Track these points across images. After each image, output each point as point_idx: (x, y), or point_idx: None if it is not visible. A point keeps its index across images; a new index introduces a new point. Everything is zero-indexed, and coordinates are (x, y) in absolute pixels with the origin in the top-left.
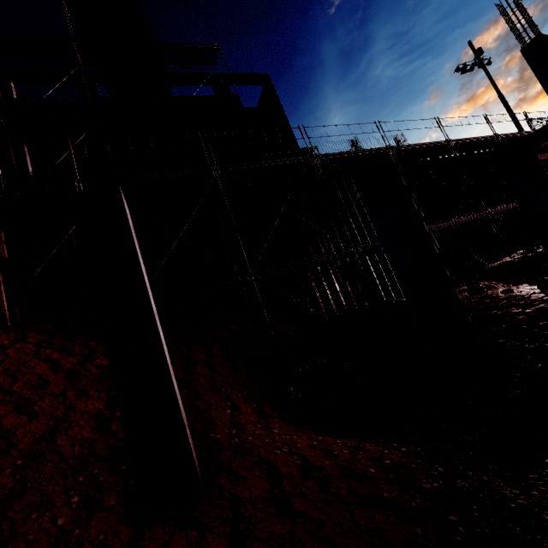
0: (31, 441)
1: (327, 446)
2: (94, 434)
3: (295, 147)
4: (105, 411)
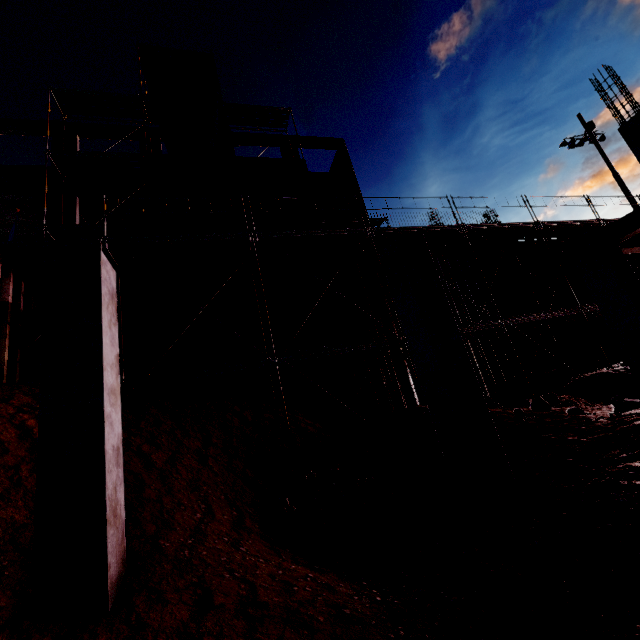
0: None
1: (291, 578)
2: (27, 519)
3: (364, 217)
4: None
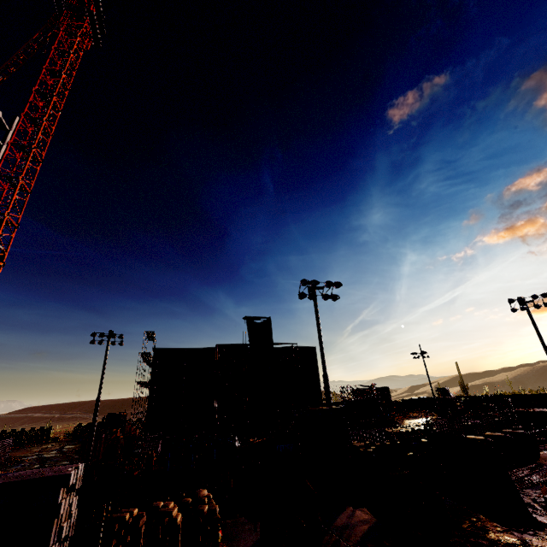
0: None
1: None
2: None
3: (319, 389)
4: None
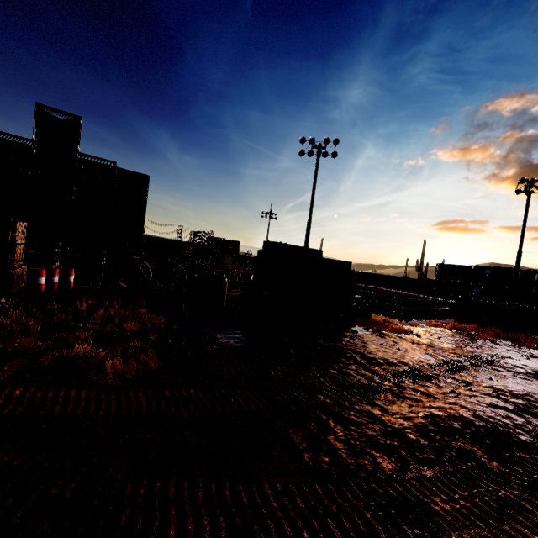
0: None
1: None
2: None
3: (142, 221)
4: None
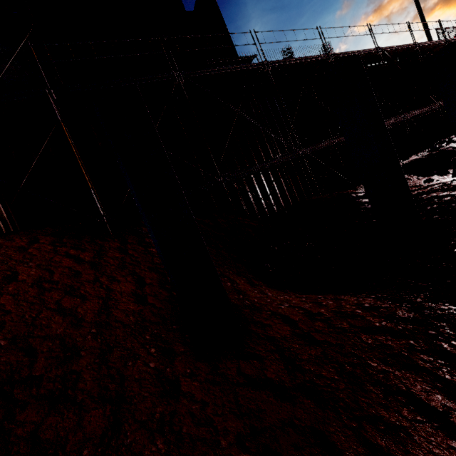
0: (93, 315)
1: (314, 300)
2: (138, 307)
3: (235, 56)
4: (137, 290)
